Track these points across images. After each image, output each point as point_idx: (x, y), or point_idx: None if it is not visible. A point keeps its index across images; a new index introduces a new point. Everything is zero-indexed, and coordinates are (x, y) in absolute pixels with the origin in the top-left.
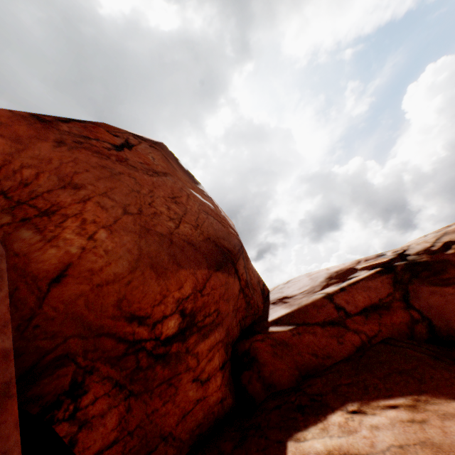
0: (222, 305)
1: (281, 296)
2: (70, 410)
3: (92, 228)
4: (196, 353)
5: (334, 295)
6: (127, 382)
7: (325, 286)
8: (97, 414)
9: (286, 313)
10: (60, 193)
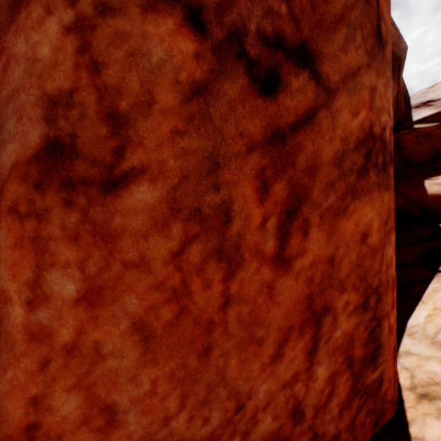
0: None
1: (425, 101)
2: None
3: None
4: None
5: None
6: None
7: None
8: None
9: (432, 114)
10: None
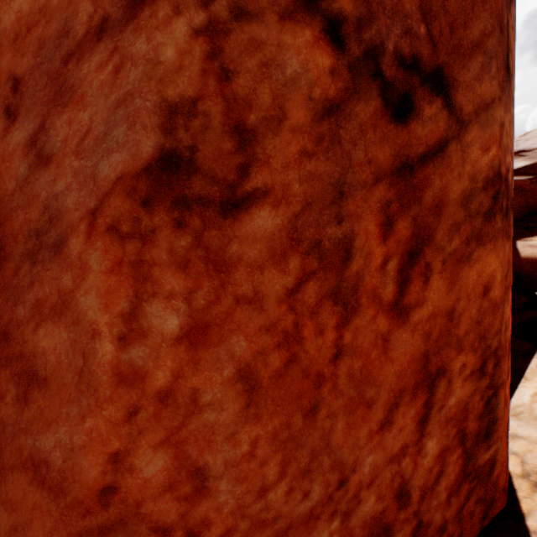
0: None
1: (516, 150)
2: None
3: None
4: None
5: None
6: None
7: None
8: None
9: (525, 166)
10: None
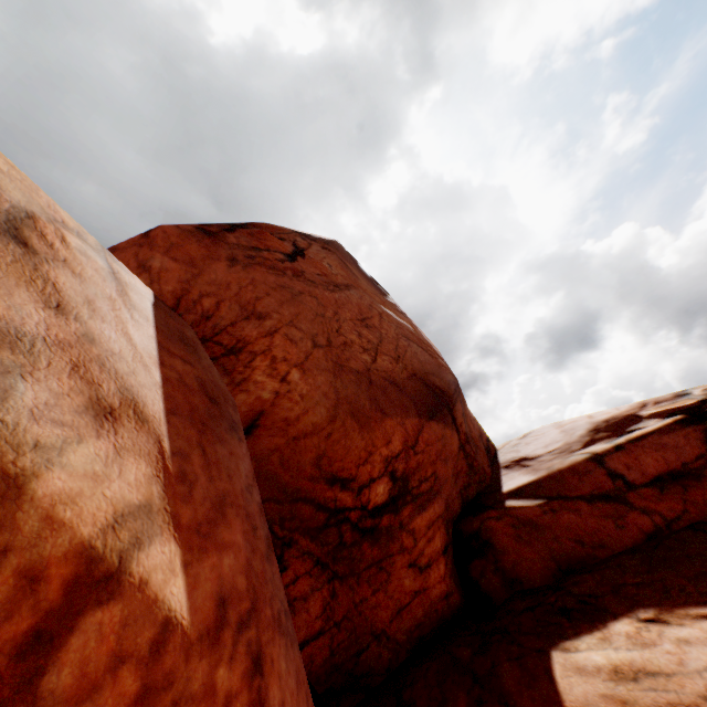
0: (439, 467)
1: (517, 457)
2: None
3: (284, 368)
4: (412, 530)
5: (605, 456)
6: (329, 560)
7: (589, 443)
8: (299, 597)
9: (530, 482)
10: (244, 326)
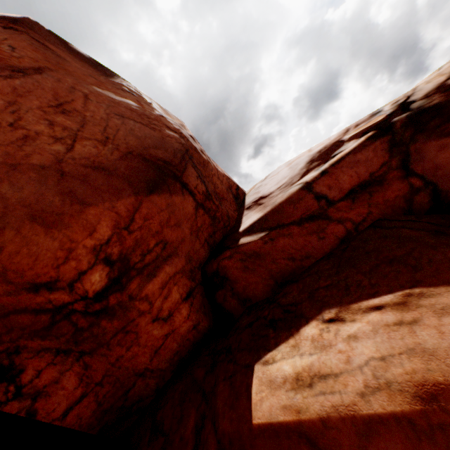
0: (169, 233)
1: (257, 198)
2: (12, 391)
3: None
4: (145, 297)
5: (314, 183)
6: (72, 346)
7: (305, 174)
8: (50, 383)
9: (259, 219)
10: None
